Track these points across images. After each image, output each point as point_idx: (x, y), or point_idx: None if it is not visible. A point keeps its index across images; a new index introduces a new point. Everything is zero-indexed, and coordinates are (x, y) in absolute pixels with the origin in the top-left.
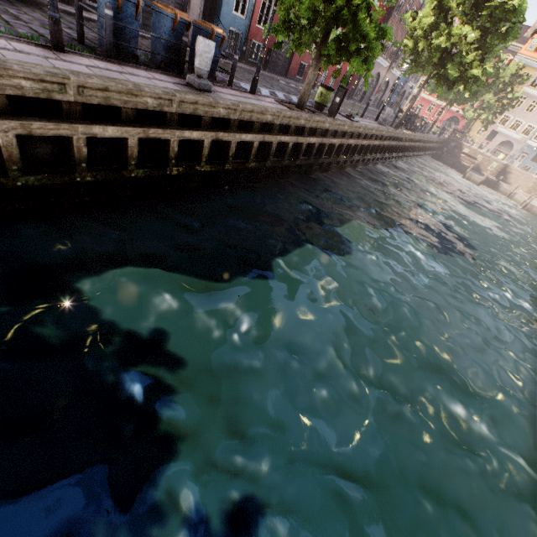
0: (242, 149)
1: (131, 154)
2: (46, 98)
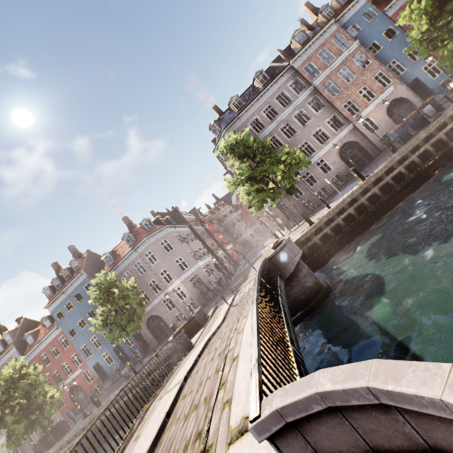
0: None
1: (431, 151)
2: (402, 157)
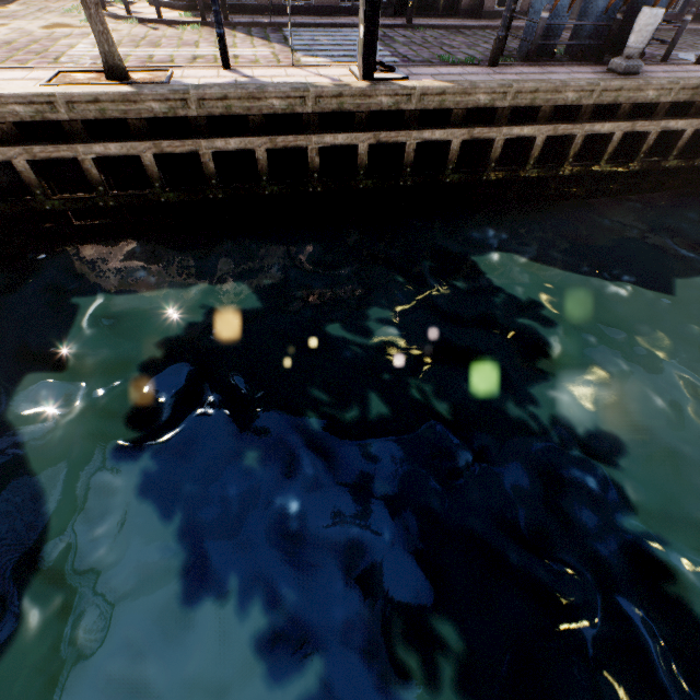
0: (660, 143)
1: (533, 154)
2: (489, 107)
